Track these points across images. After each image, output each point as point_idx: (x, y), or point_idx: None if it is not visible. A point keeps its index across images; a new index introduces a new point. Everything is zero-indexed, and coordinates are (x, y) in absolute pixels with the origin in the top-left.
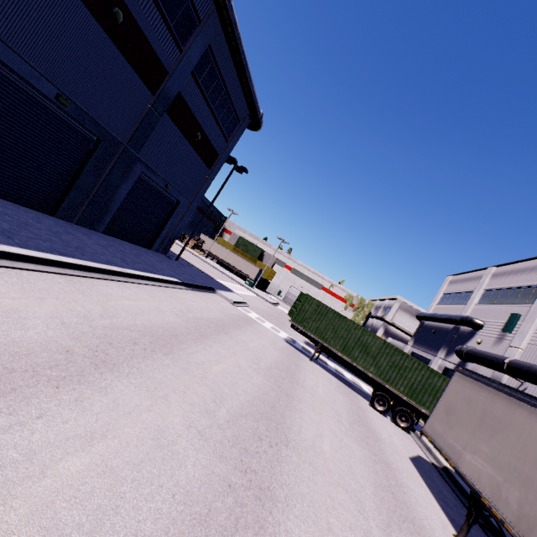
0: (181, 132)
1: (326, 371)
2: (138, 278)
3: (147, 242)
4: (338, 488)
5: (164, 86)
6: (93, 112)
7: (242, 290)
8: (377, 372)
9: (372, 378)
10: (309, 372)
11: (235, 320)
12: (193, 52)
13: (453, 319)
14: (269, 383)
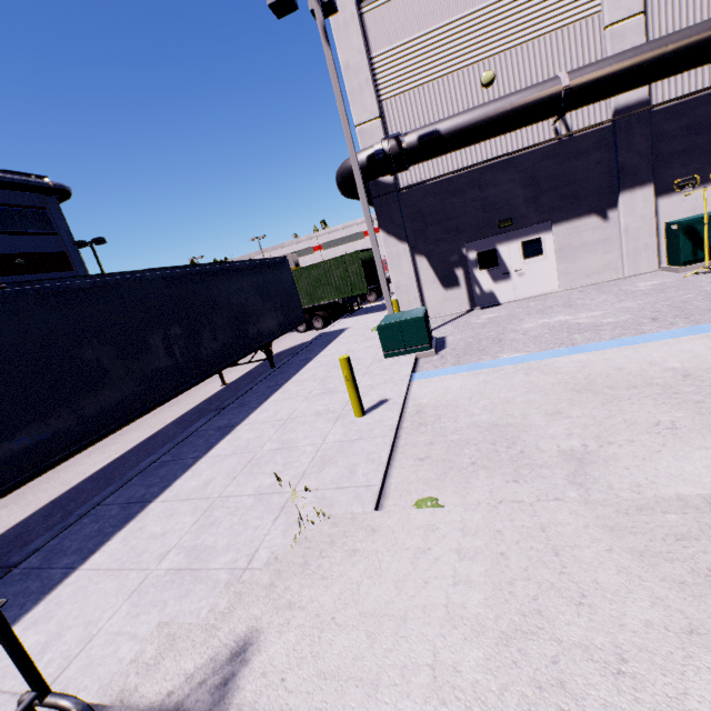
0: (1, 277)
1: None
2: None
3: None
4: None
5: None
6: None
7: None
8: None
9: None
10: None
11: None
12: None
13: None
14: None
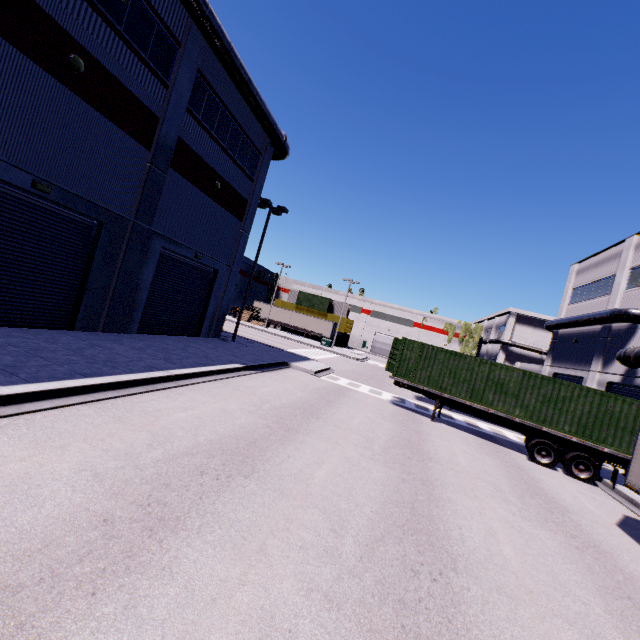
0: (195, 186)
1: (456, 428)
2: (190, 377)
3: (193, 329)
4: (556, 622)
5: (158, 136)
6: (83, 192)
7: (320, 354)
8: (525, 414)
9: (522, 424)
10: (436, 437)
11: (323, 395)
12: (181, 84)
13: (599, 317)
14: (395, 473)
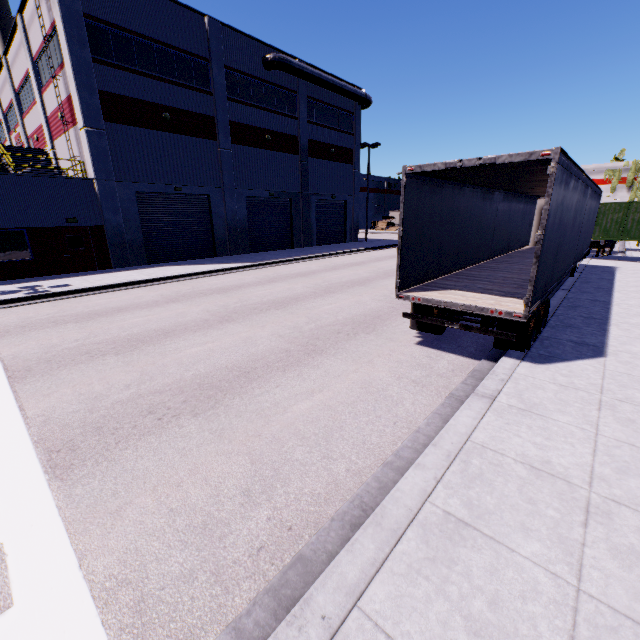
0: (322, 159)
1: None
2: (341, 254)
3: (342, 240)
4: None
5: (300, 146)
6: (282, 189)
7: None
8: None
9: None
10: None
11: None
12: (302, 112)
13: None
14: None
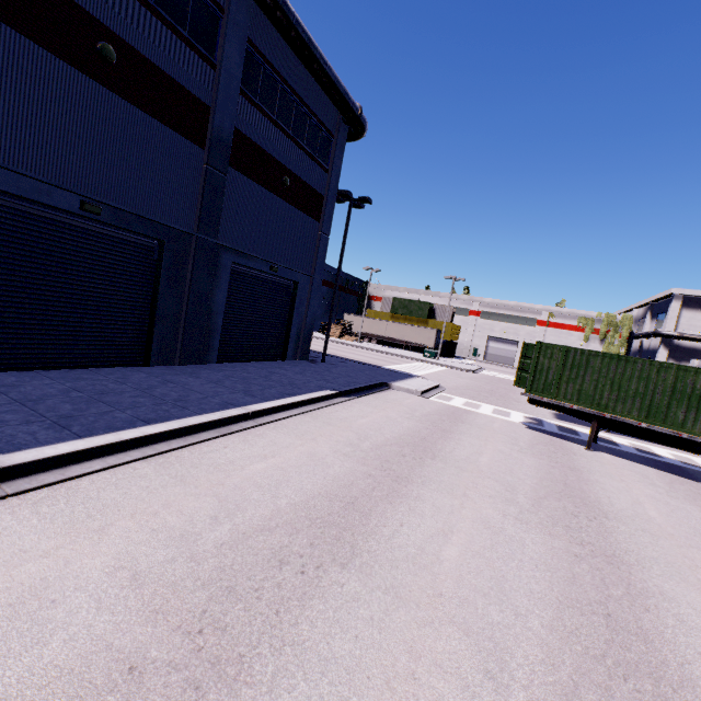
0: (261, 186)
1: (625, 459)
2: (272, 412)
3: (277, 353)
4: None
5: (211, 129)
6: (137, 208)
7: (424, 369)
8: None
9: None
10: (602, 476)
11: (436, 422)
12: (230, 60)
13: None
14: (560, 543)
